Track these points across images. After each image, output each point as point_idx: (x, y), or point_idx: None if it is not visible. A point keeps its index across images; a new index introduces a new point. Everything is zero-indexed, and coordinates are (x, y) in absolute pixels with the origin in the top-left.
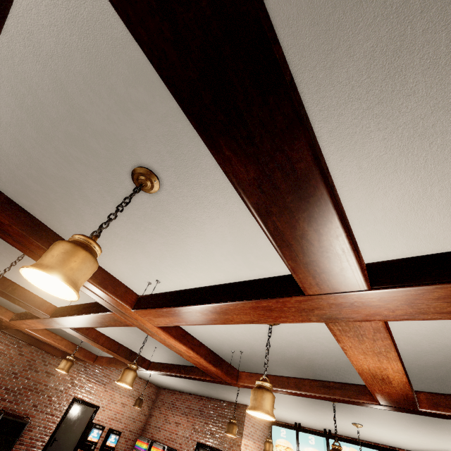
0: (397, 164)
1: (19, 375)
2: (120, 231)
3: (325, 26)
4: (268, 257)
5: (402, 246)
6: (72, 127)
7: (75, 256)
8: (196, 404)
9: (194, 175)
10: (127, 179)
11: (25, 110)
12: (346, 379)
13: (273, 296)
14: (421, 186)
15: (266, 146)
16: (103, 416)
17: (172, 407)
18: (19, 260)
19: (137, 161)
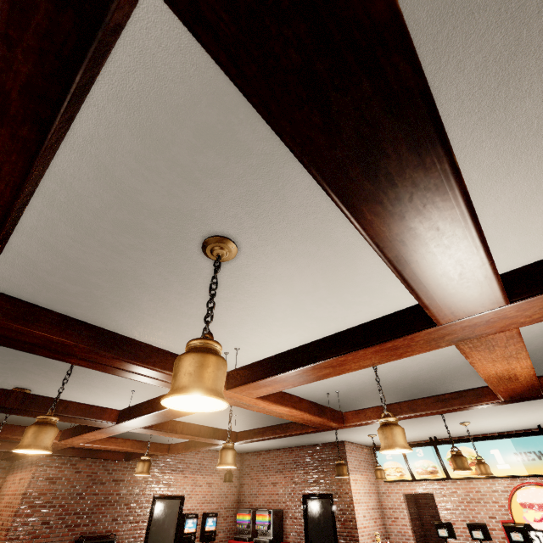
0: (510, 167)
1: (85, 495)
2: (188, 309)
3: (433, 45)
4: (367, 291)
5: (514, 245)
6: (122, 214)
7: (210, 365)
8: (289, 458)
9: (279, 230)
10: (195, 253)
11: (57, 208)
12: (453, 385)
13: (400, 335)
14: (534, 183)
15: (415, 203)
16: (192, 503)
17: (262, 469)
18: (69, 375)
19: (208, 231)
